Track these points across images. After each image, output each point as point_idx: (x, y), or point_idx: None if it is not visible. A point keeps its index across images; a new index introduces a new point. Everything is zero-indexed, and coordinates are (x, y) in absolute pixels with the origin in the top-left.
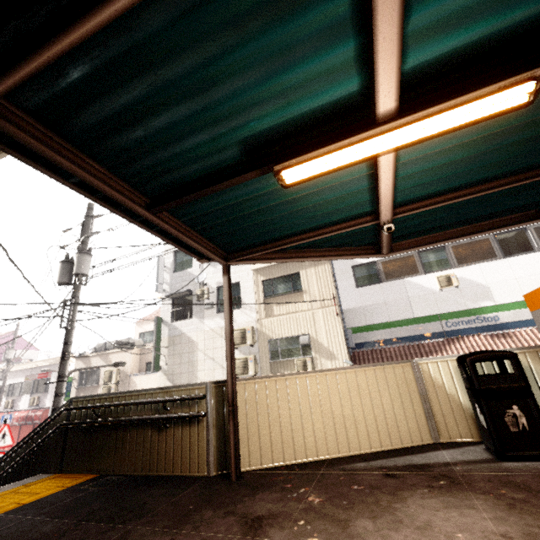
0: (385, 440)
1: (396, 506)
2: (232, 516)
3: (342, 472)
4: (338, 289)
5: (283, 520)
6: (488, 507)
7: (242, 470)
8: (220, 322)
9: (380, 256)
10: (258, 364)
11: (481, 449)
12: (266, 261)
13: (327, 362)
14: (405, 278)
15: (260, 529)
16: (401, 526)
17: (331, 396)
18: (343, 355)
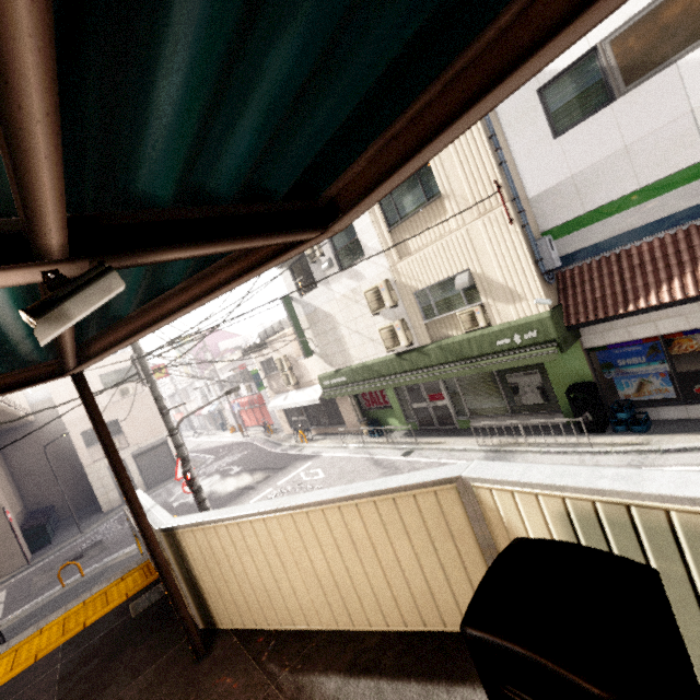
0: (411, 618)
1: None
2: None
3: None
4: (516, 158)
5: None
6: None
7: (227, 627)
8: (348, 284)
9: (318, 240)
10: (411, 329)
11: None
12: (113, 351)
13: (508, 307)
14: (683, 55)
15: None
16: None
17: (307, 547)
18: (534, 291)
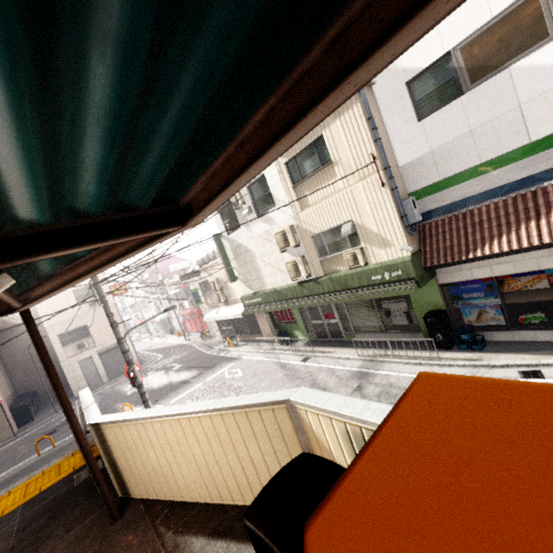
0: None
1: None
2: None
3: None
4: (390, 135)
5: None
6: None
7: (137, 497)
8: (263, 227)
9: (183, 229)
10: (309, 264)
11: None
12: (47, 297)
13: (380, 251)
14: (513, 62)
15: None
16: None
17: (190, 443)
18: (399, 239)
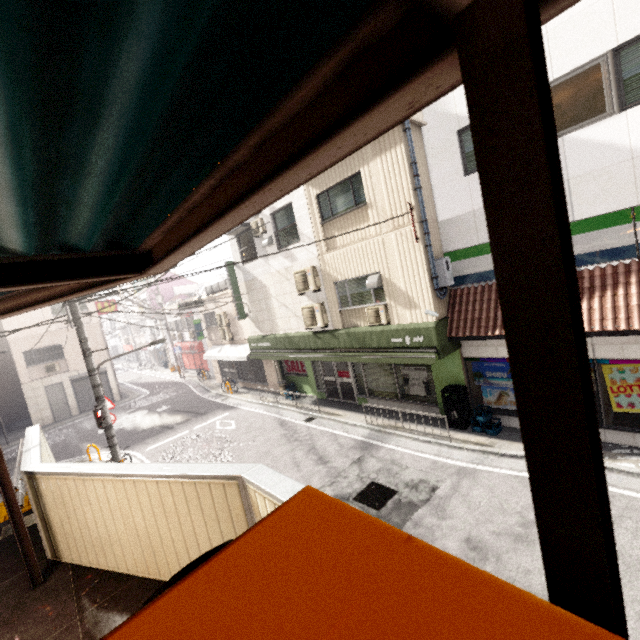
0: None
1: None
2: None
3: (79, 638)
4: (433, 185)
5: None
6: None
7: (69, 561)
8: (283, 262)
9: (144, 276)
10: (328, 313)
11: None
12: None
13: (405, 312)
14: (568, 132)
15: None
16: None
17: (132, 509)
18: (426, 302)
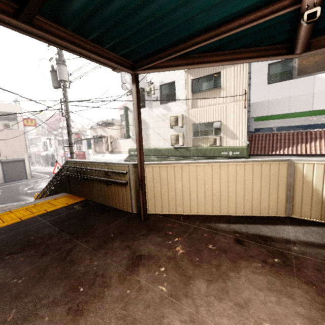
0: (247, 210)
1: (230, 274)
2: (128, 250)
3: (208, 230)
4: (251, 86)
5: (153, 263)
6: (305, 301)
7: (151, 213)
8: (162, 111)
9: (291, 57)
10: (185, 139)
11: (324, 232)
12: (169, 69)
13: (231, 140)
14: (317, 74)
15: (137, 267)
16: (225, 297)
17: (213, 179)
18: (243, 137)
